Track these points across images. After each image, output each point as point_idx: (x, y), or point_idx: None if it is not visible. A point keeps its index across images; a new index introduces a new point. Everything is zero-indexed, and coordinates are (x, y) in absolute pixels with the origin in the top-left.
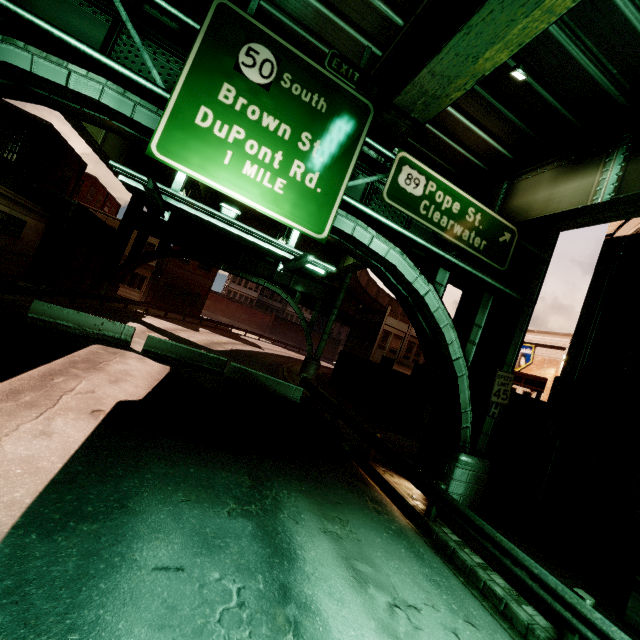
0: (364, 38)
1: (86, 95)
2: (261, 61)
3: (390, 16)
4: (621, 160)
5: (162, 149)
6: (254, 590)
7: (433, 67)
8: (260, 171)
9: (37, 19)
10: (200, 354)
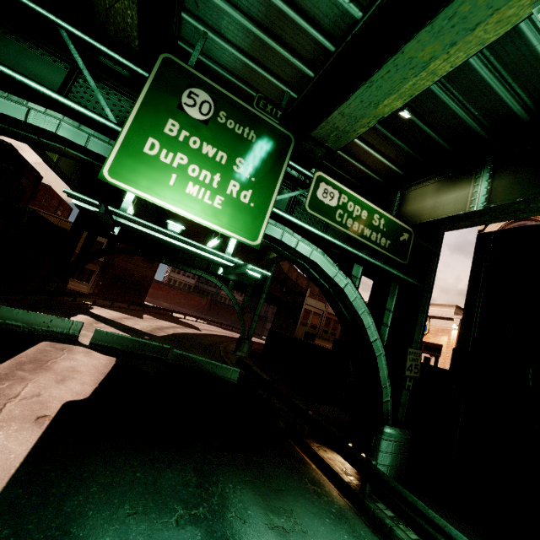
0: (283, 85)
1: (44, 128)
2: (200, 102)
3: (303, 69)
4: (487, 177)
5: (113, 173)
6: None
7: (343, 110)
8: (201, 190)
9: (0, 66)
10: (145, 343)
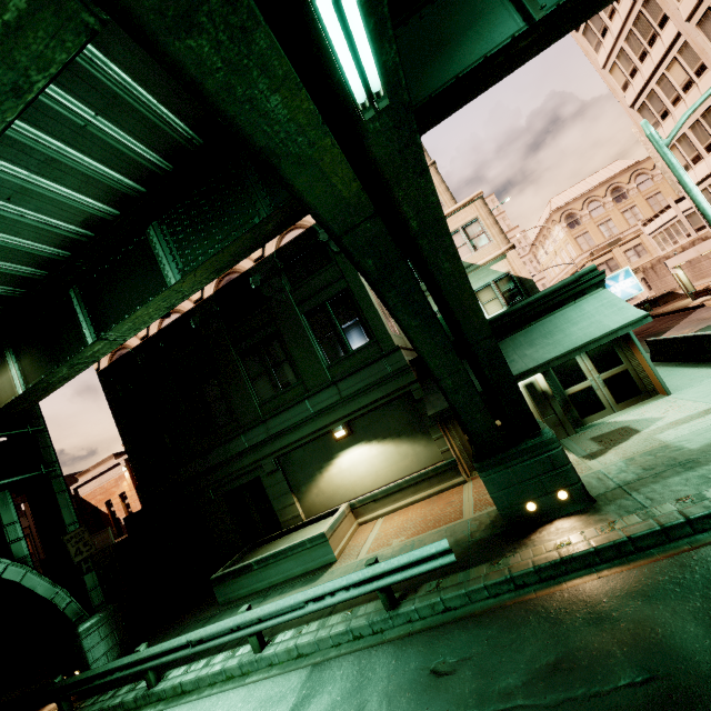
0: None
1: None
2: None
3: None
4: (15, 359)
5: None
6: None
7: None
8: None
9: None
10: None
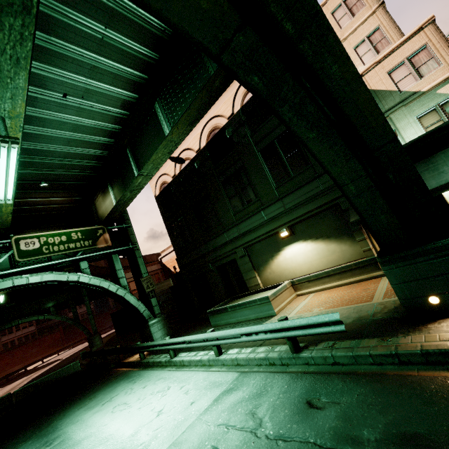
0: None
1: None
2: None
3: None
4: (112, 189)
5: None
6: None
7: None
8: None
9: None
10: None
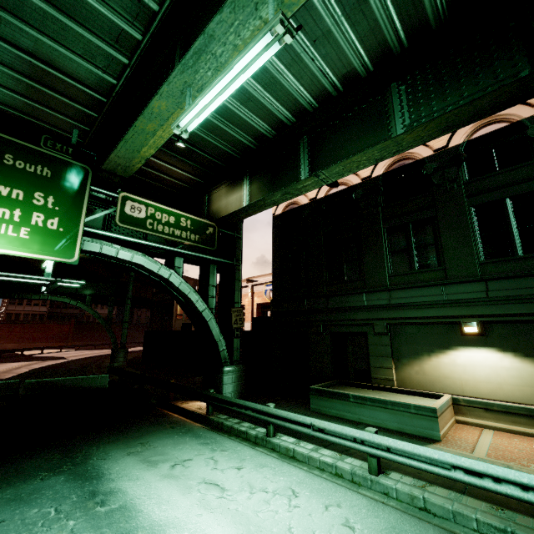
0: (72, 120)
1: None
2: None
3: (86, 111)
4: (248, 183)
5: None
6: (69, 503)
7: (117, 153)
8: (2, 226)
9: None
10: None
